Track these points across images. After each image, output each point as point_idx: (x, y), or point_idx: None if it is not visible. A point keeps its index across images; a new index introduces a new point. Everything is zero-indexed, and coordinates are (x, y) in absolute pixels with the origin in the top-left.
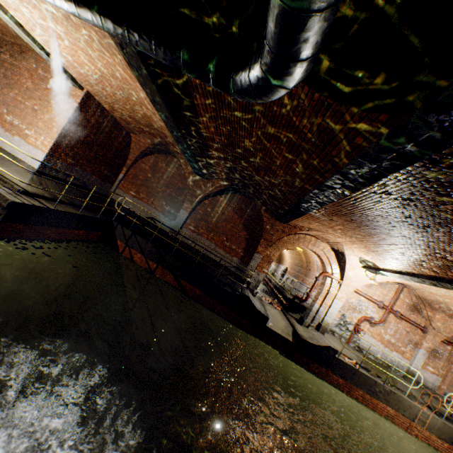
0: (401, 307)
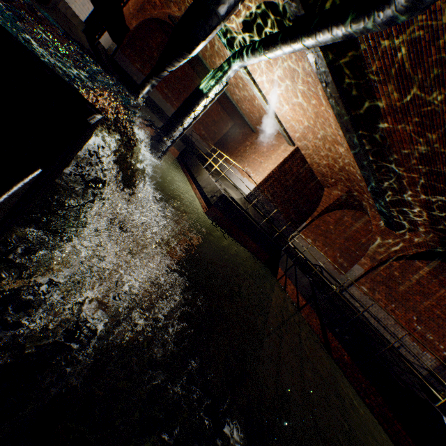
0: None
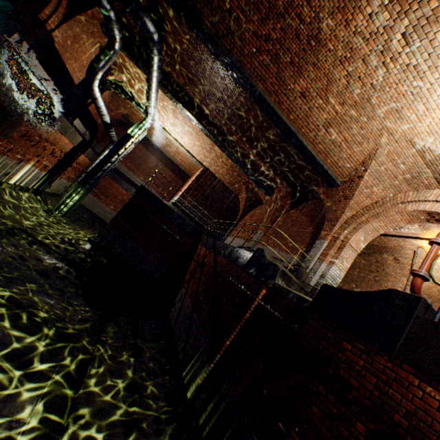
0: None
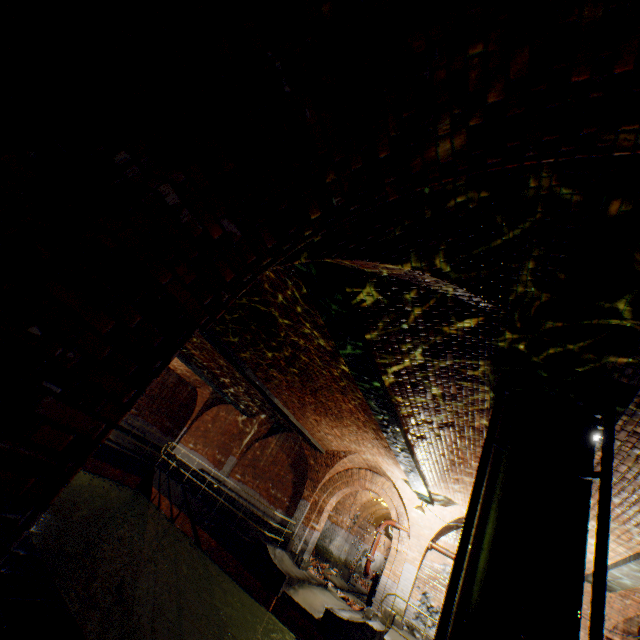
0: None
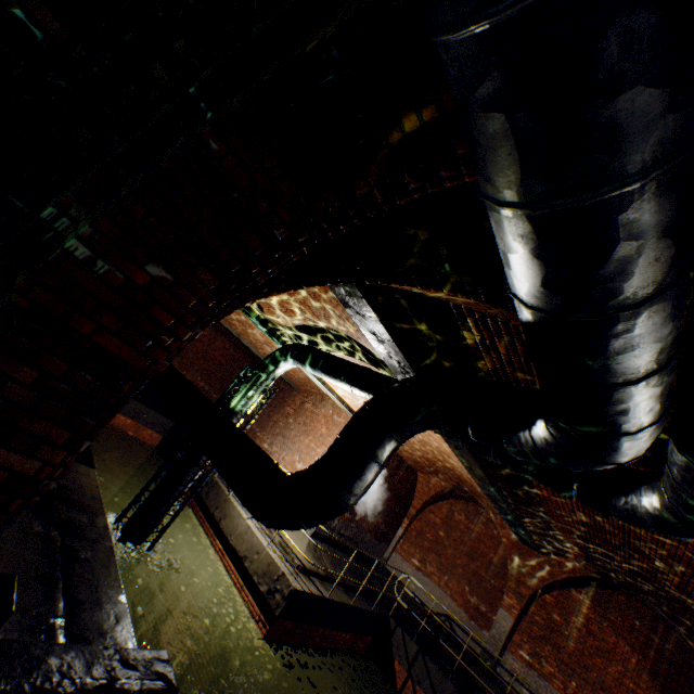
0: None
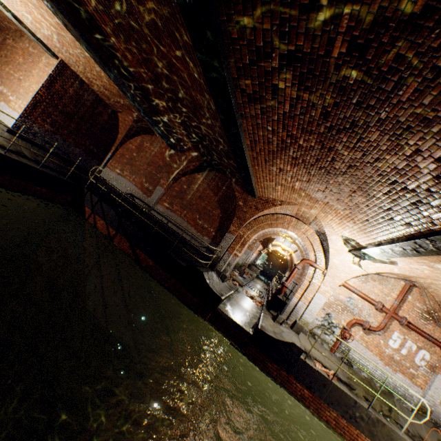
0: (410, 313)
